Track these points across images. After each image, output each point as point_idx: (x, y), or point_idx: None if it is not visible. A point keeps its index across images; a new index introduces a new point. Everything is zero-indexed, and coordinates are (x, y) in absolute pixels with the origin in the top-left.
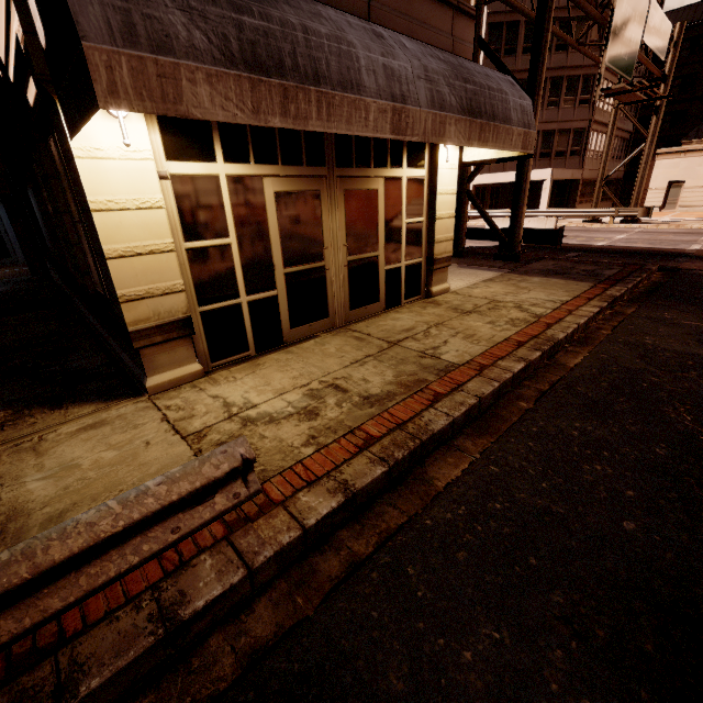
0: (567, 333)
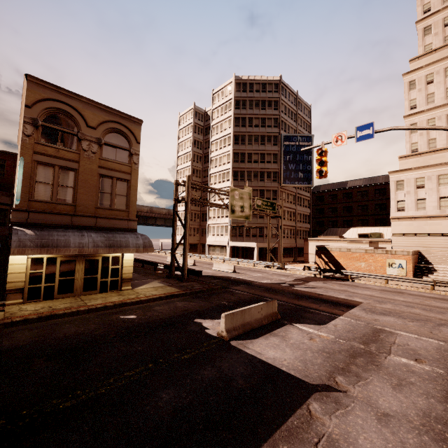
0: (132, 301)
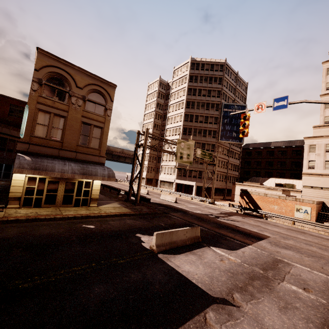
0: (95, 215)
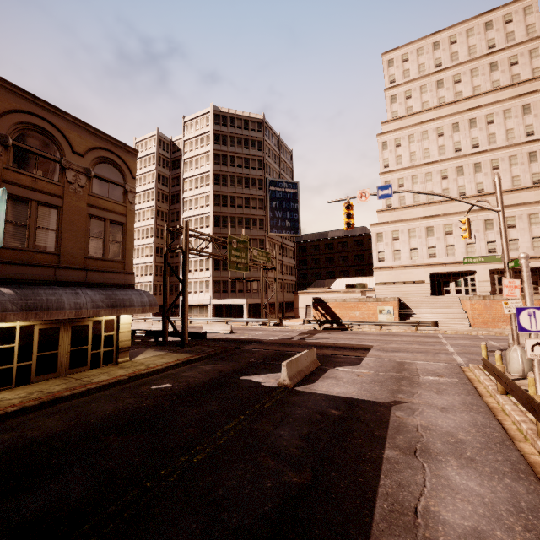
0: (148, 371)
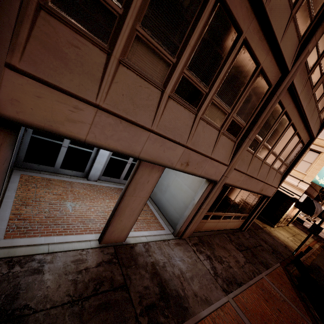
0: (317, 248)
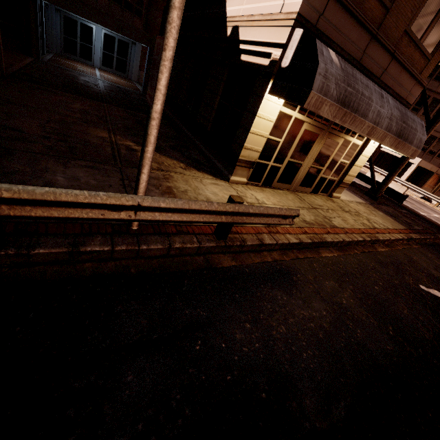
0: (384, 239)
